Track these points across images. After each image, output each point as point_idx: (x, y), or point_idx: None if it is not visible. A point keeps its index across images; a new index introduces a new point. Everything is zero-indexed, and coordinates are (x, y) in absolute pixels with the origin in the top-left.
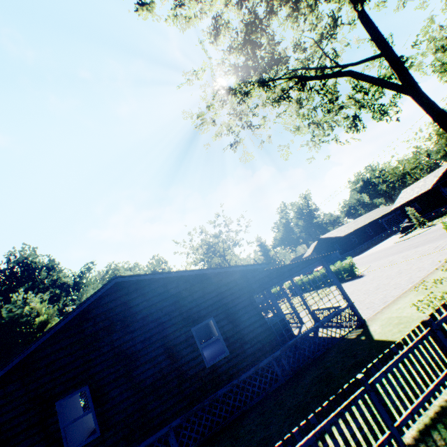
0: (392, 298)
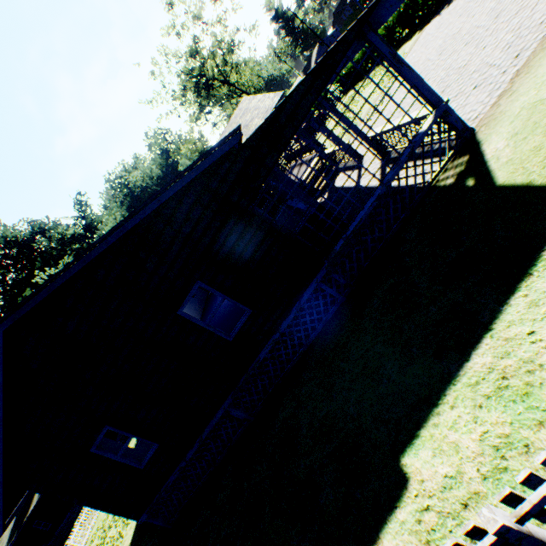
0: (540, 35)
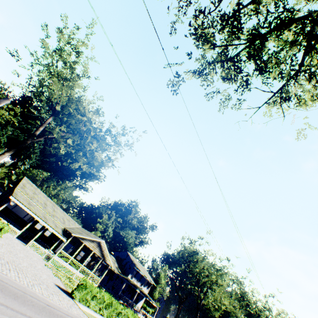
0: None
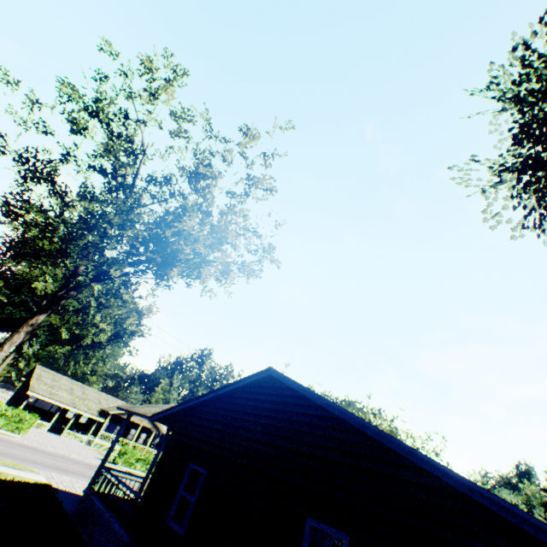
0: None
